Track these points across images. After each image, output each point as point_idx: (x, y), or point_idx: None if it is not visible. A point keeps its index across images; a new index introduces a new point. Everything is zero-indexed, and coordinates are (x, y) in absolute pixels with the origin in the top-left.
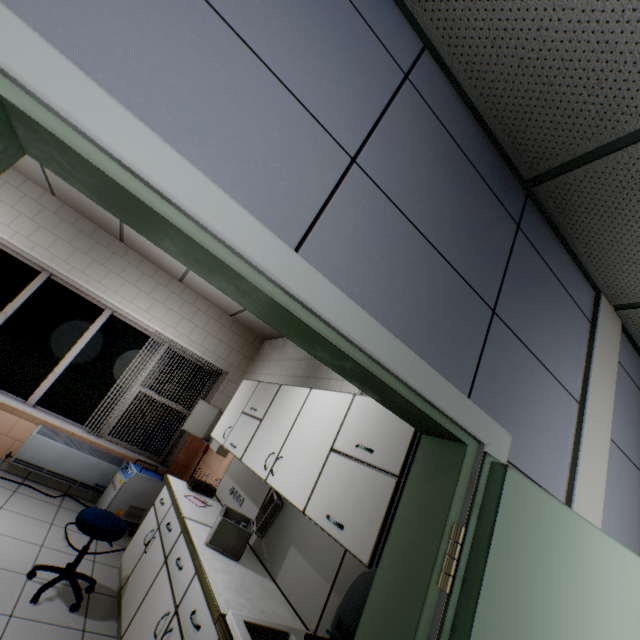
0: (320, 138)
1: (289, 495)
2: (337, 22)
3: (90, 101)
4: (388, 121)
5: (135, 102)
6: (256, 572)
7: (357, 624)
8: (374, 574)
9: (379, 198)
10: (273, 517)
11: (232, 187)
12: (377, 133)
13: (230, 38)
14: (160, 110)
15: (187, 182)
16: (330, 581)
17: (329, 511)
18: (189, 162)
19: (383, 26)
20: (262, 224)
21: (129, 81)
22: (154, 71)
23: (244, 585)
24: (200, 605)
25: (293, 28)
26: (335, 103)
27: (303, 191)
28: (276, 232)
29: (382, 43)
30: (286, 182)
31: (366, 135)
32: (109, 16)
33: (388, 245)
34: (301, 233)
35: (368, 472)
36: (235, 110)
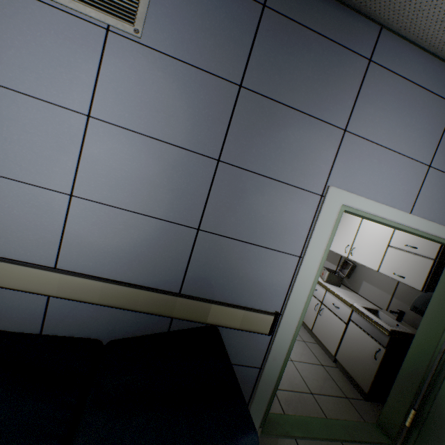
0: (416, 166)
1: (366, 264)
2: (420, 107)
3: (361, 202)
4: (444, 136)
5: (365, 193)
6: (348, 291)
7: (423, 307)
8: (429, 294)
9: (440, 175)
10: (352, 271)
11: (391, 202)
12: (439, 146)
13: (384, 151)
14: (371, 191)
15: (383, 210)
16: (390, 294)
17: (393, 271)
18: (382, 204)
19: (442, 86)
20: (402, 211)
21: (363, 187)
22: (368, 180)
23: (349, 295)
24: (335, 302)
25: (403, 127)
26: (421, 147)
27: (411, 190)
28: (404, 209)
29: (441, 97)
30: (406, 191)
31: (434, 151)
32: (356, 172)
33: (444, 192)
34: (411, 205)
35: (415, 257)
36: (389, 176)
